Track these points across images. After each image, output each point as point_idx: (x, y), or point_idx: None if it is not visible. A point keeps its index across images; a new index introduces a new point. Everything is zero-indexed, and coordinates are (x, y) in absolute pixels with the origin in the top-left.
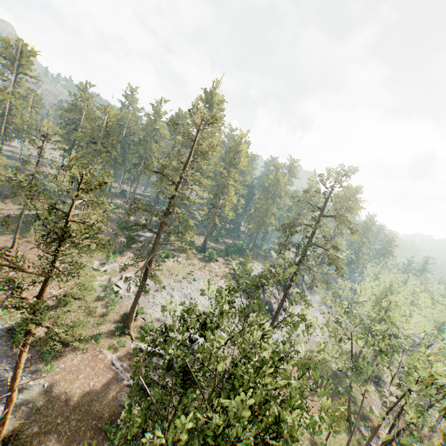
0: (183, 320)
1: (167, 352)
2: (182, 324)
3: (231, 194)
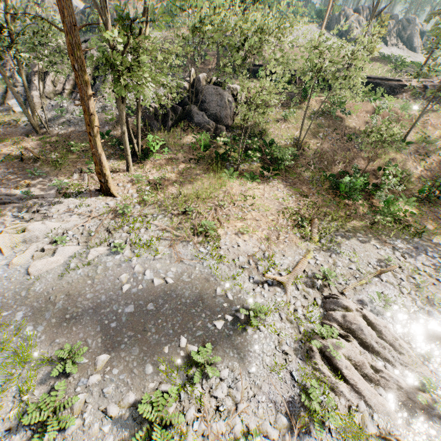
0: None
1: None
2: None
3: None
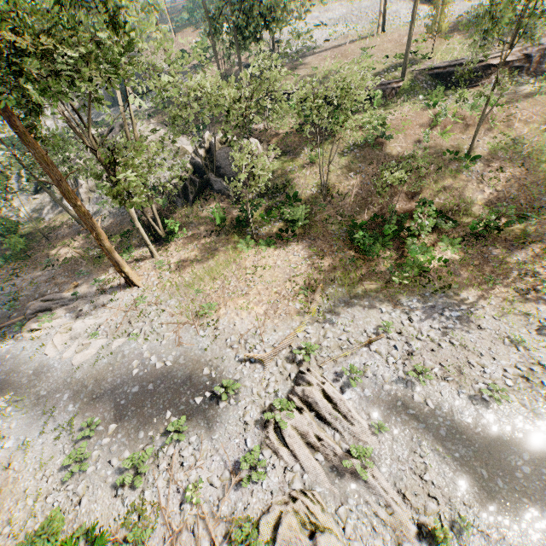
0: None
1: None
2: None
3: None
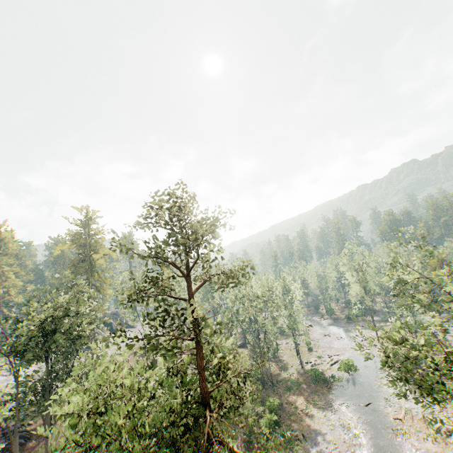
0: (4, 322)
1: (0, 331)
2: (4, 323)
3: (12, 279)
